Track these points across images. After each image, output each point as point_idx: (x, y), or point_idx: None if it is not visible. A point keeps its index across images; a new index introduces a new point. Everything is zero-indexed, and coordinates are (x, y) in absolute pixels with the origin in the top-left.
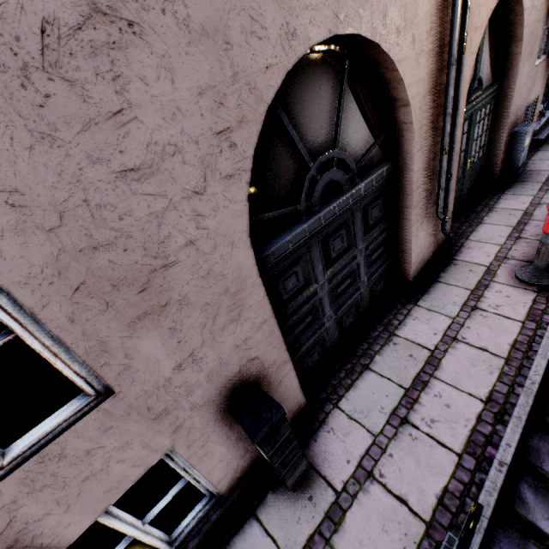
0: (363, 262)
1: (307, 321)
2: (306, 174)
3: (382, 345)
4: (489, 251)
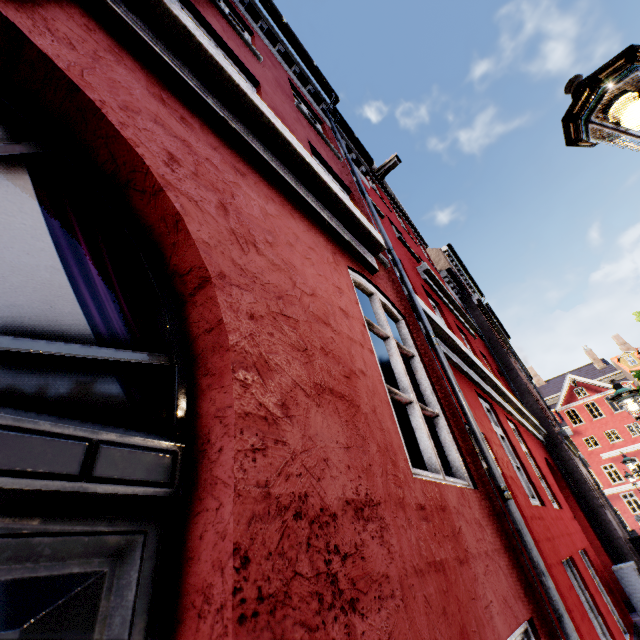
0: None
1: None
2: None
3: None
4: None
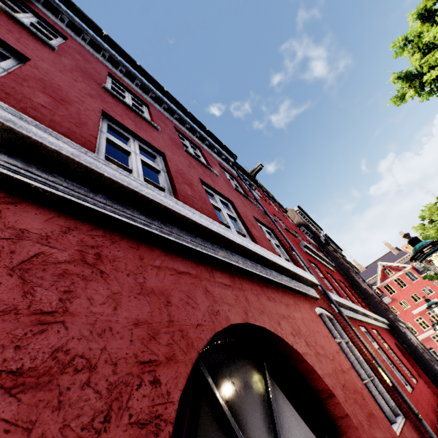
0: None
1: None
2: None
3: None
4: None
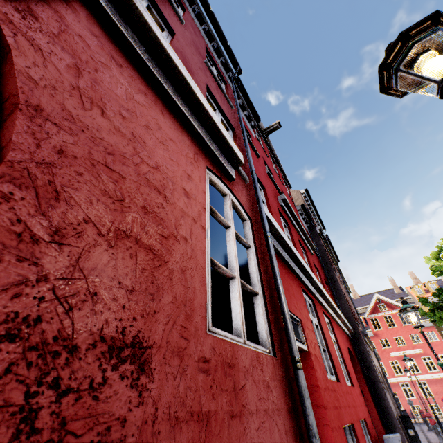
0: None
1: None
2: None
3: None
4: None
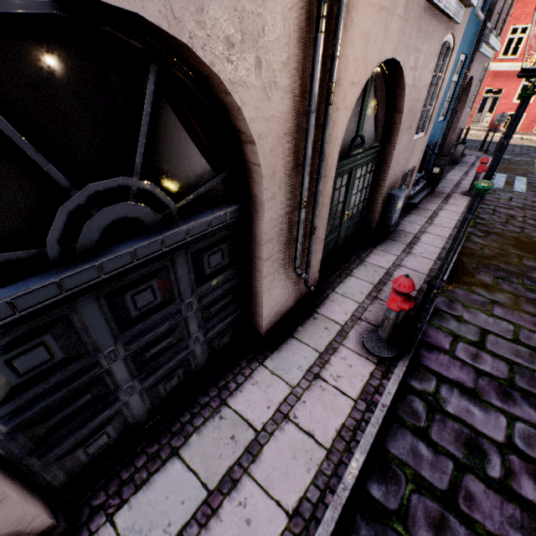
0: (195, 316)
1: (80, 402)
2: (61, 204)
3: (206, 418)
4: (348, 308)
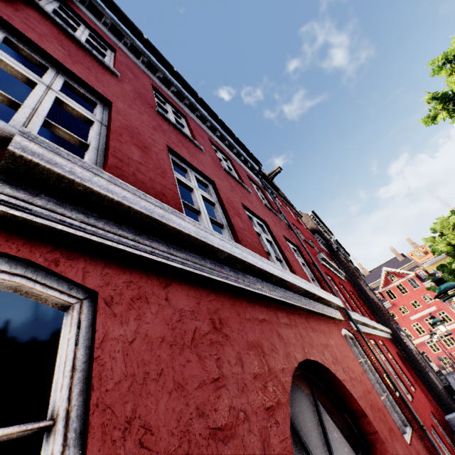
0: None
1: None
2: None
3: None
4: None
